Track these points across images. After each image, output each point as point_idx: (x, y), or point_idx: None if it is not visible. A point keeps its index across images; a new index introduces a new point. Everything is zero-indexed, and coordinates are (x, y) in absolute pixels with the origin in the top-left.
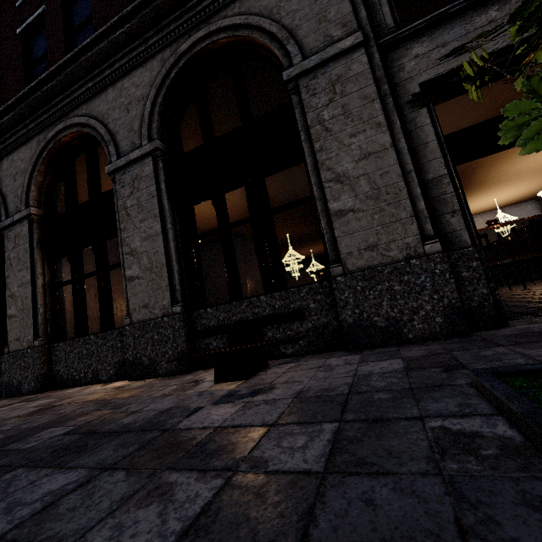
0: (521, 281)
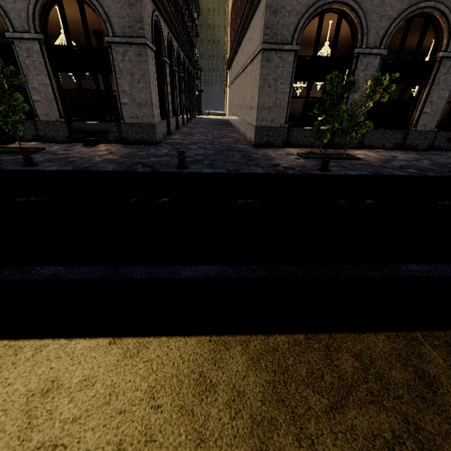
0: None
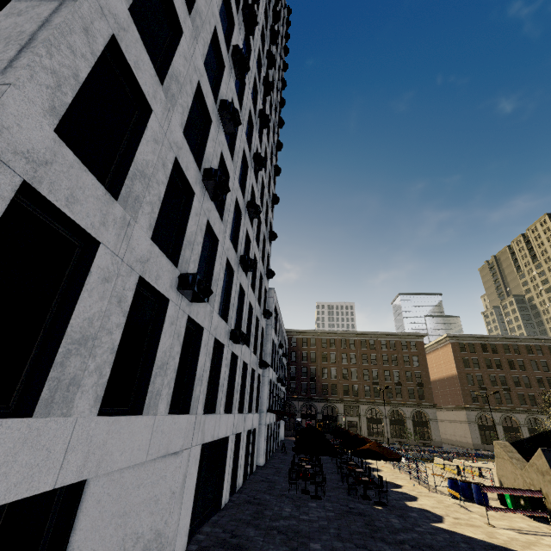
0: None
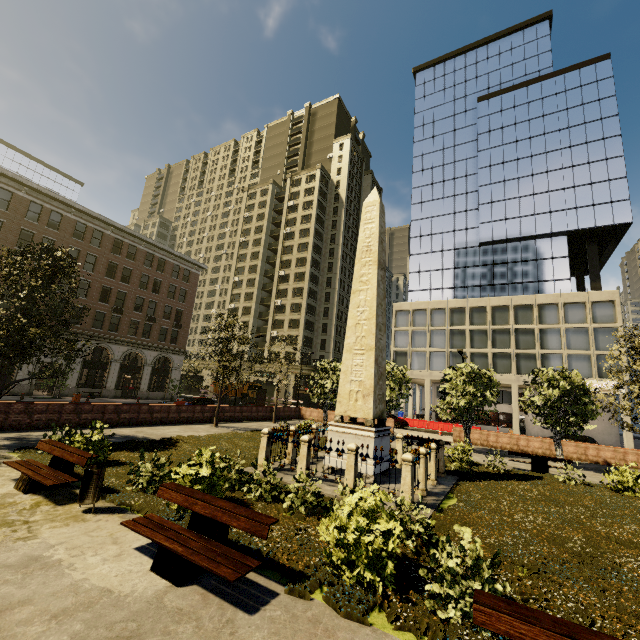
0: (40, 389)
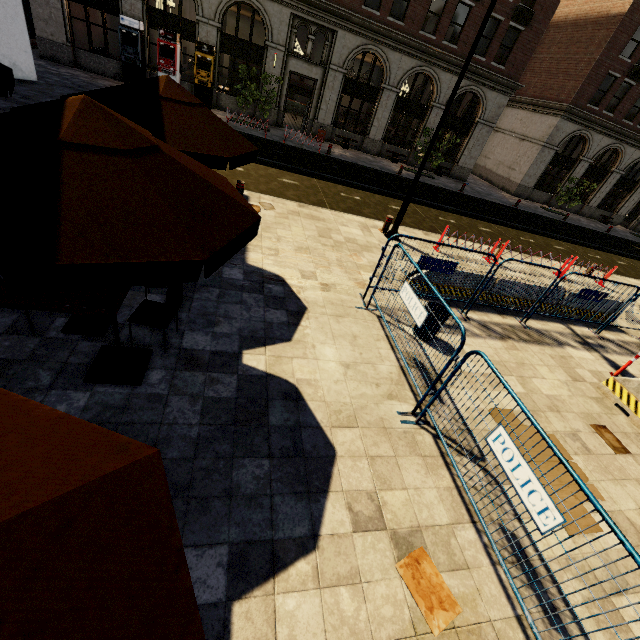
0: None
